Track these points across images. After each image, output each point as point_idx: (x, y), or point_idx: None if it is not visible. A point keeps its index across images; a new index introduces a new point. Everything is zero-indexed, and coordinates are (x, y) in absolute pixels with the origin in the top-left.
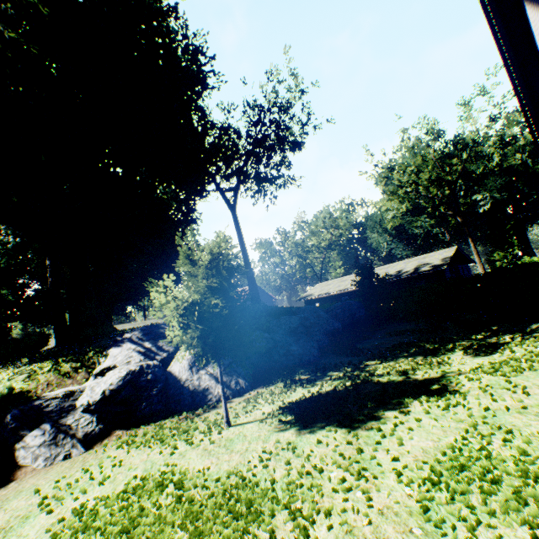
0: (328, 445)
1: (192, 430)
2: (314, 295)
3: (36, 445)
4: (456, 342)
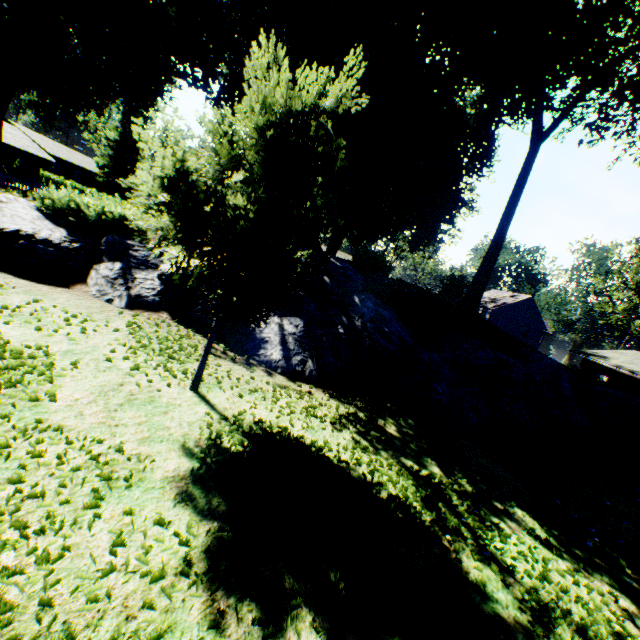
0: (125, 546)
1: (174, 361)
2: (608, 360)
3: (102, 274)
4: None
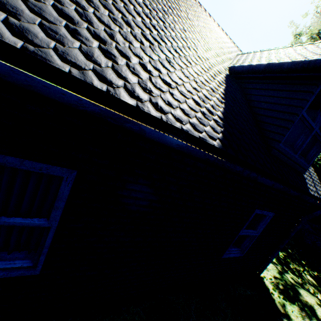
0: None
1: None
2: None
3: None
4: (317, 282)
